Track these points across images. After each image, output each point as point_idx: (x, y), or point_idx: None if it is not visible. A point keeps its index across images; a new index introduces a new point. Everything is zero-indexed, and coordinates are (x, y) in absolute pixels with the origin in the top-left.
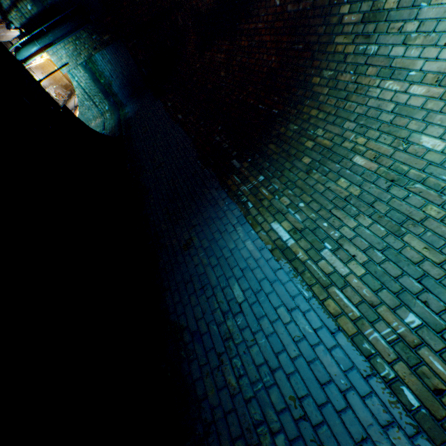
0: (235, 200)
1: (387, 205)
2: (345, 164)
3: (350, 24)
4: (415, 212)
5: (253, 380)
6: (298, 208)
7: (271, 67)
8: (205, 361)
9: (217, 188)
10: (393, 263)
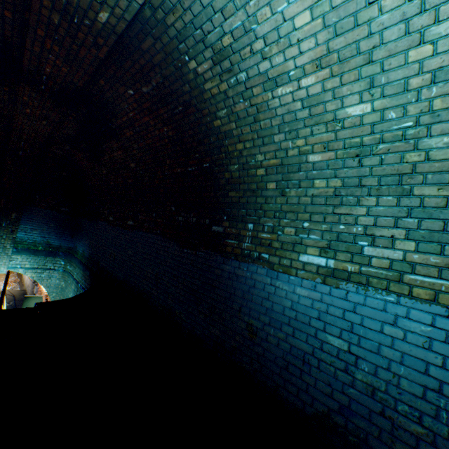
0: (249, 260)
1: (373, 176)
2: (306, 167)
3: (206, 71)
4: (401, 167)
5: (433, 414)
6: (306, 229)
7: (169, 136)
8: (377, 429)
9: (224, 261)
10: (428, 219)
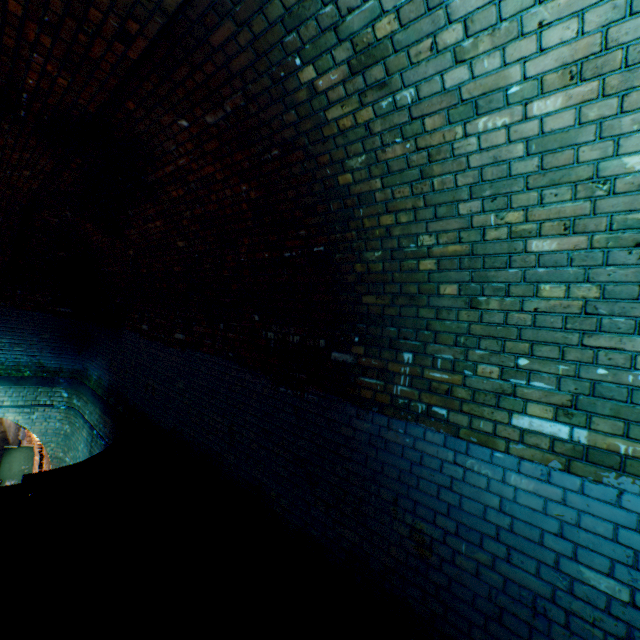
0: (409, 417)
1: None
2: (523, 261)
3: (334, 86)
4: None
5: None
6: (523, 369)
7: (251, 199)
8: None
9: (358, 415)
10: None
